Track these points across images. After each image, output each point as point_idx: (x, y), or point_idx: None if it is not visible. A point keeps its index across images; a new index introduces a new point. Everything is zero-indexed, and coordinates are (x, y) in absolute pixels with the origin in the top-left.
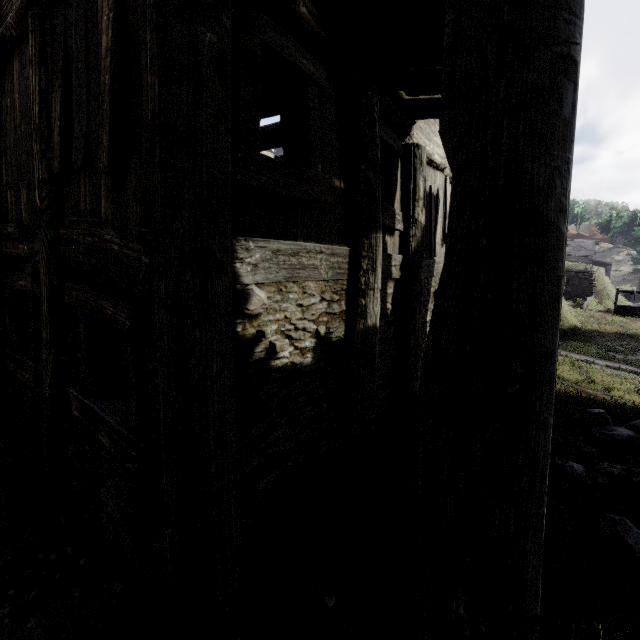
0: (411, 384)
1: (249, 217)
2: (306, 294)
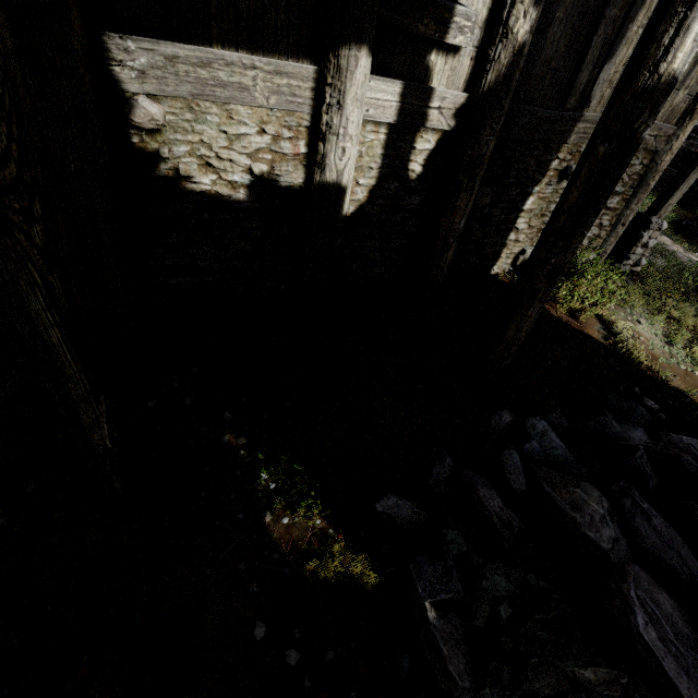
0: (429, 273)
1: (129, 6)
2: (232, 120)
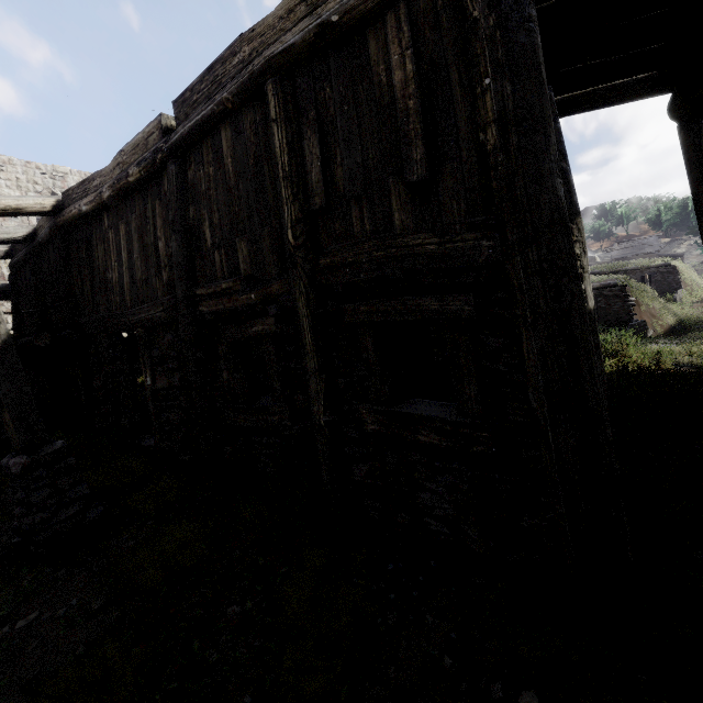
0: None
1: None
2: None
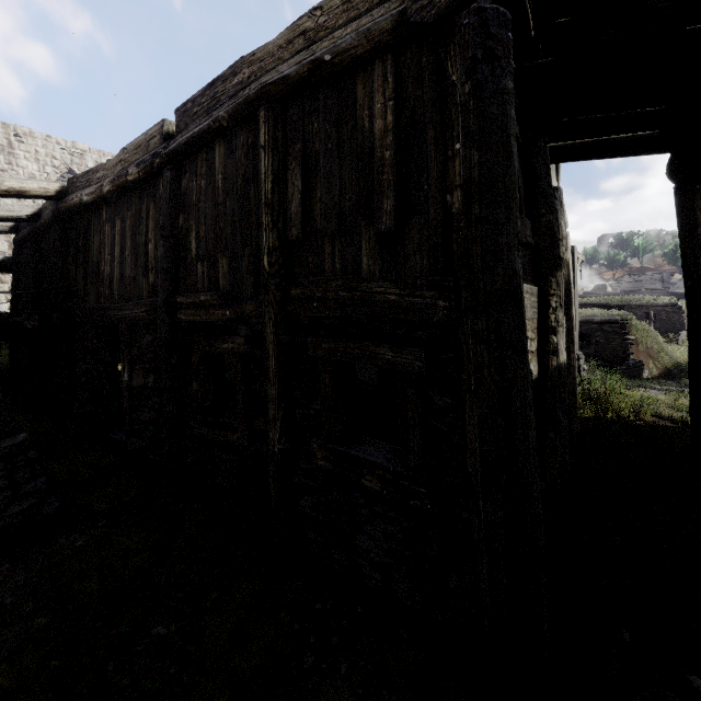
0: (571, 427)
1: None
2: None
